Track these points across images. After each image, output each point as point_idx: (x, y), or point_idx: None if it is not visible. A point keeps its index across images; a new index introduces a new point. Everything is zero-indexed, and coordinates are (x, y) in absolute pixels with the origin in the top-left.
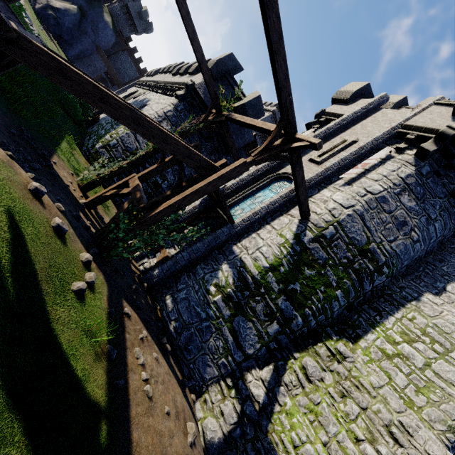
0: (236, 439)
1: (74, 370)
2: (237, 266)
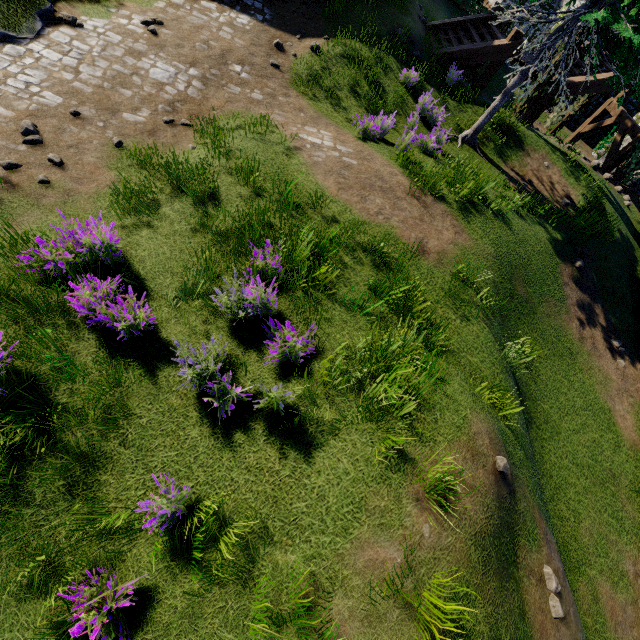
0: None
1: None
2: None
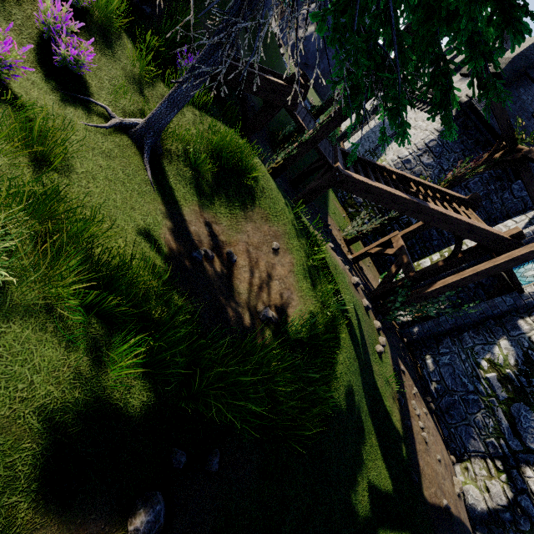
0: (504, 520)
1: (385, 405)
2: (522, 347)
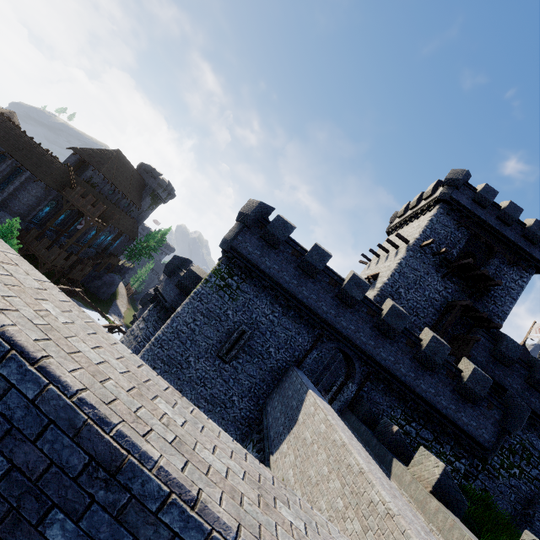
0: None
1: None
2: None
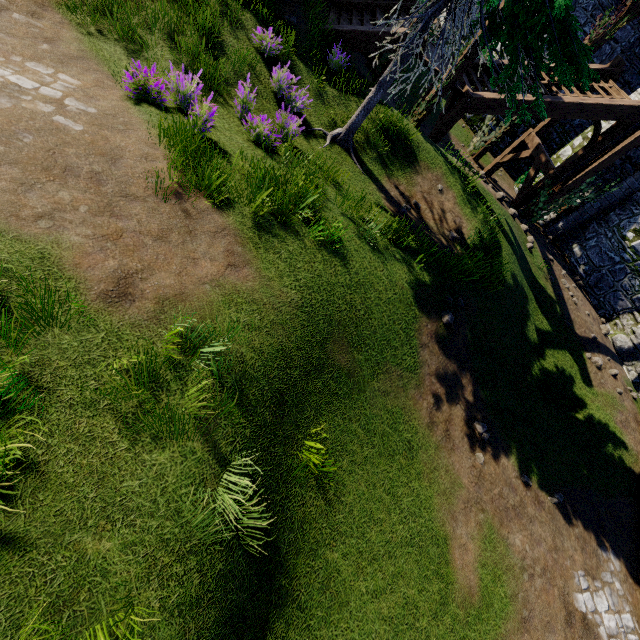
0: None
1: (540, 284)
2: None
